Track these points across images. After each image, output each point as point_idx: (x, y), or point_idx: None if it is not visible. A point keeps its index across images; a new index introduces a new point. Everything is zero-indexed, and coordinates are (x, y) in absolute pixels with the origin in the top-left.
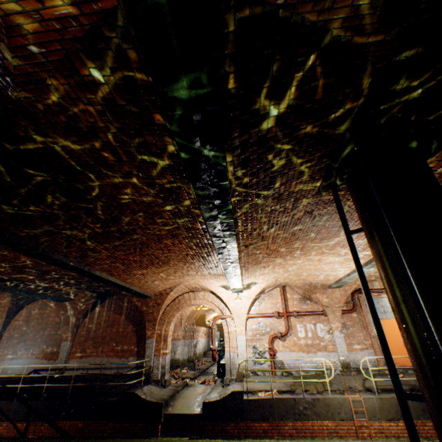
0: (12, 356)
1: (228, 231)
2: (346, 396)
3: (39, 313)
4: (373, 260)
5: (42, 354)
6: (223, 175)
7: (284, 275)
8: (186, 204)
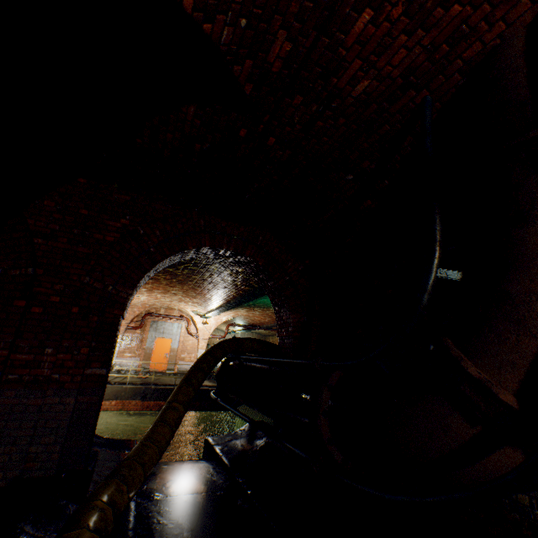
0: None
1: None
2: None
3: None
4: None
5: None
6: None
7: None
8: None
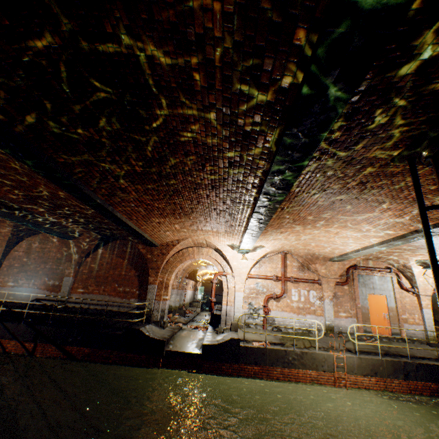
0: (13, 283)
1: (282, 189)
2: (330, 353)
3: (40, 247)
4: (392, 240)
5: (44, 286)
6: (328, 124)
7: (292, 243)
8: (255, 153)
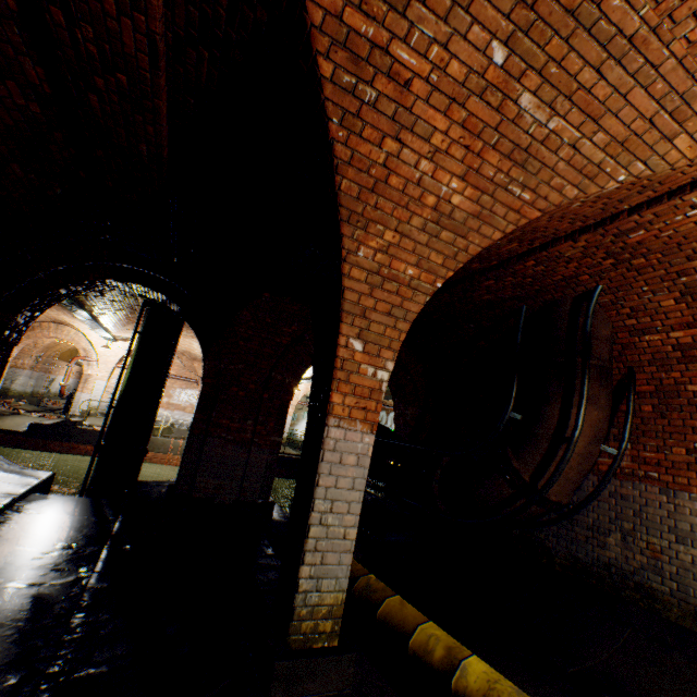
0: None
1: (75, 305)
2: (172, 440)
3: None
4: None
5: None
6: None
7: None
8: None
